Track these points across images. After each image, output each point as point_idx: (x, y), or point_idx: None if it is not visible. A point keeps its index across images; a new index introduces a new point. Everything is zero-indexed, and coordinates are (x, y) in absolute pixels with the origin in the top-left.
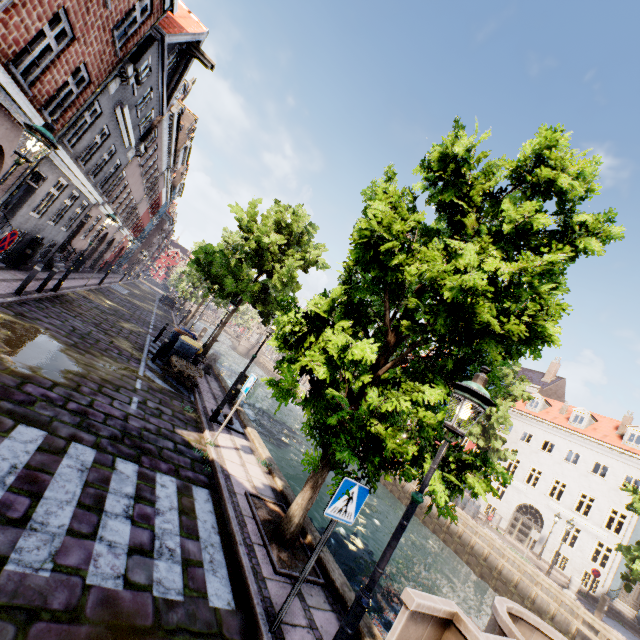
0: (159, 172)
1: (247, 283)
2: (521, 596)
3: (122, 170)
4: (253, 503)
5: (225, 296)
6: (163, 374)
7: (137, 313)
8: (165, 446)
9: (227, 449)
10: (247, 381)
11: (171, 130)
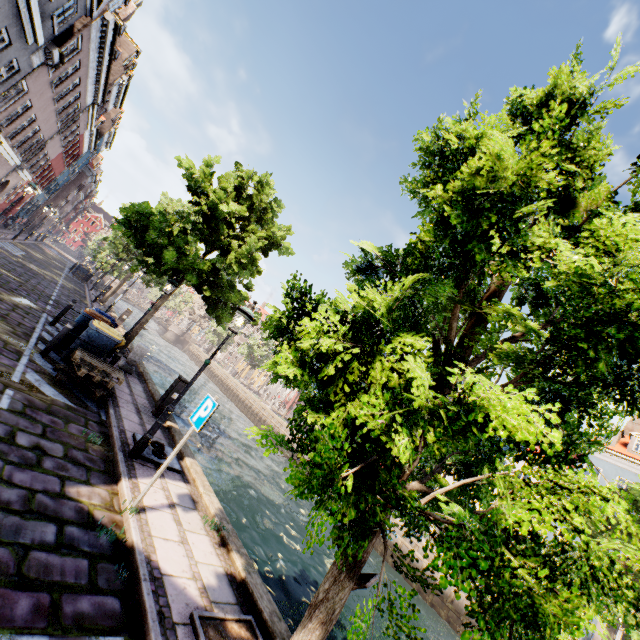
0: (81, 105)
1: (194, 259)
2: (458, 612)
3: (21, 79)
4: (206, 639)
5: (162, 273)
6: (57, 377)
7: (32, 282)
8: (37, 540)
9: (157, 512)
10: (200, 406)
11: (102, 47)
